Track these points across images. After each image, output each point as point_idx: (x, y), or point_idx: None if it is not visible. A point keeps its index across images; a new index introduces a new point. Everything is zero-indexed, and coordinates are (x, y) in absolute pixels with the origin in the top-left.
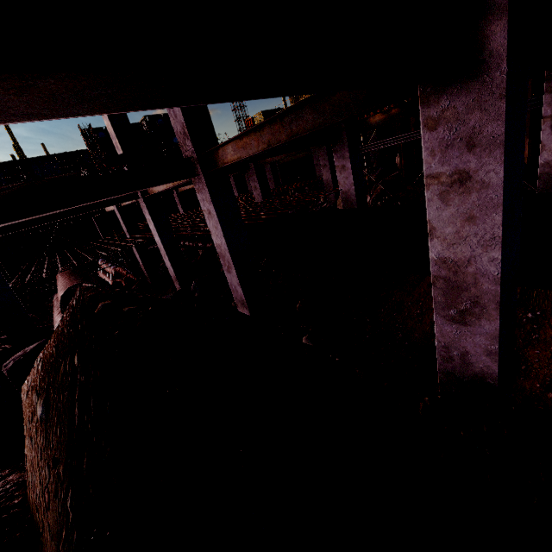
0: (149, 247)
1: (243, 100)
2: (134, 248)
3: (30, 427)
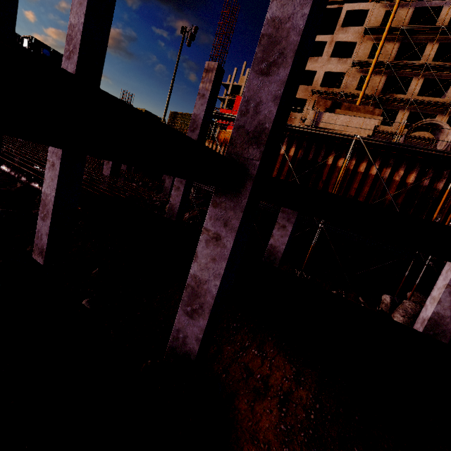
0: None
1: None
2: None
3: None
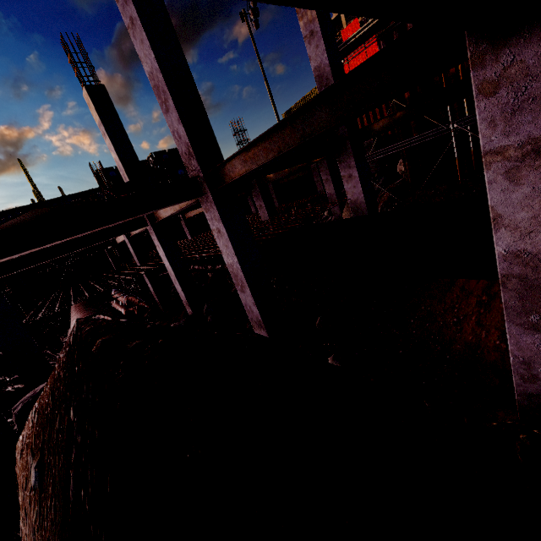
0: (160, 274)
1: (288, 3)
2: (145, 276)
3: (24, 496)
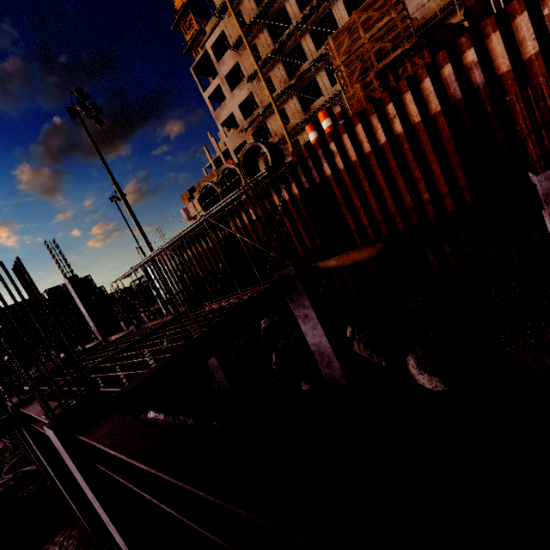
0: None
1: None
2: None
3: None
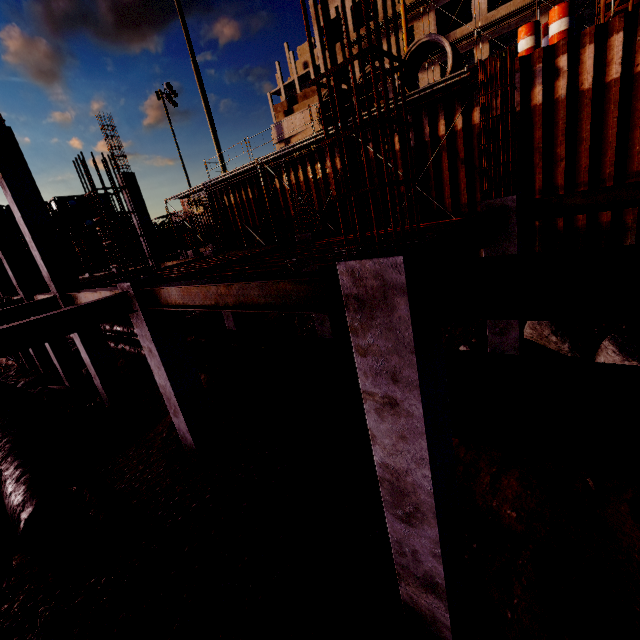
0: None
1: None
2: None
3: None
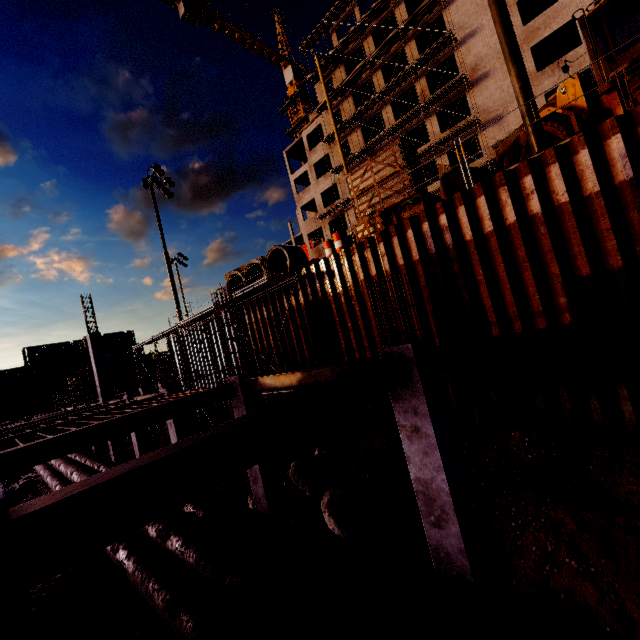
0: None
1: None
2: None
3: None
